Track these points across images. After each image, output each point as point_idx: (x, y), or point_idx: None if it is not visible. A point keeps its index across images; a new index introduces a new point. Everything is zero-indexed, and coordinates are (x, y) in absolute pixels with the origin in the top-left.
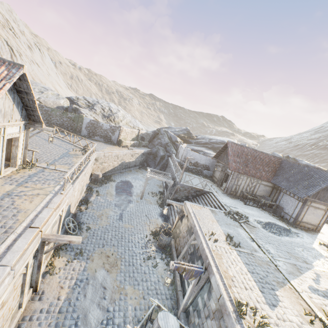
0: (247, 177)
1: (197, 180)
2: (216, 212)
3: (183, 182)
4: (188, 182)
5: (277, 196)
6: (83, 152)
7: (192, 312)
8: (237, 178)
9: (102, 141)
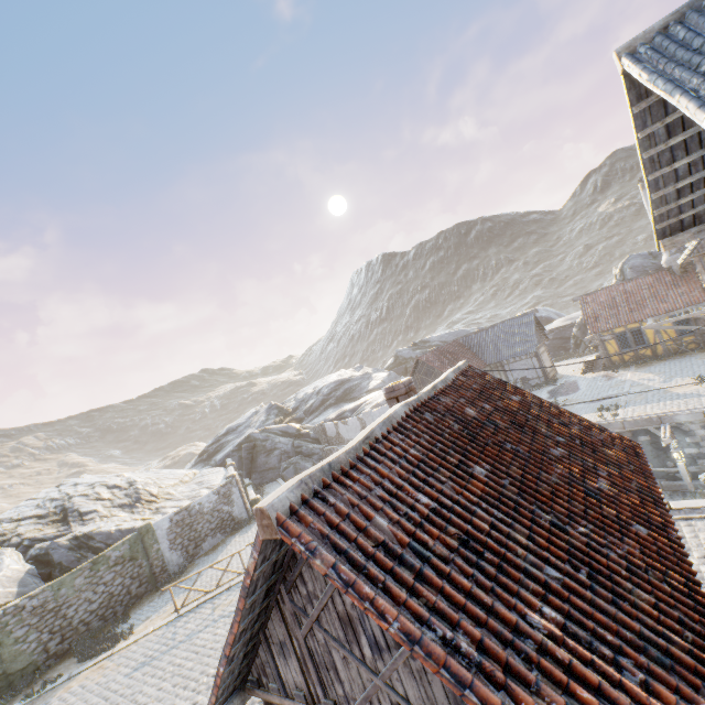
0: None
1: None
2: None
3: None
4: None
5: (504, 374)
6: None
7: (696, 466)
8: None
9: (221, 540)
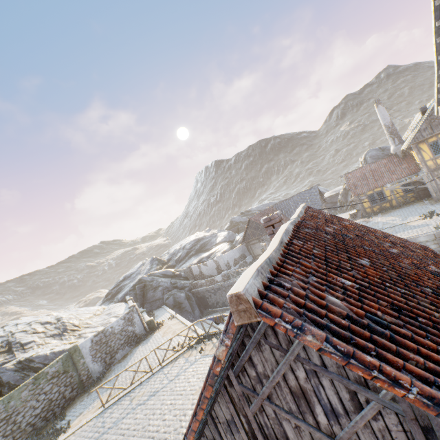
0: None
1: None
2: None
3: None
4: None
5: None
6: (205, 343)
7: None
8: None
9: (128, 351)
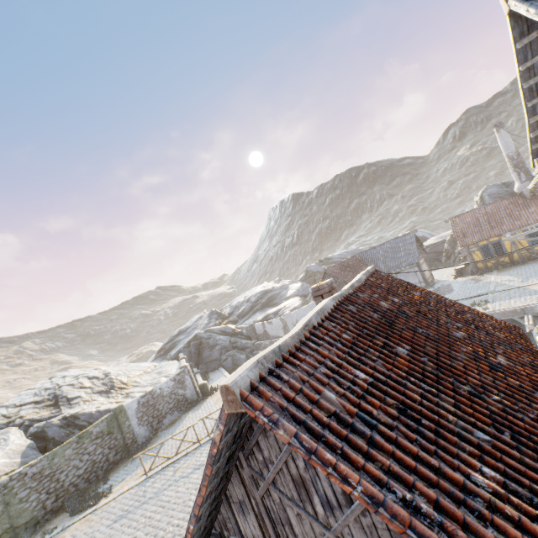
0: None
1: None
2: None
3: None
4: None
5: None
6: None
7: None
8: None
9: (177, 416)
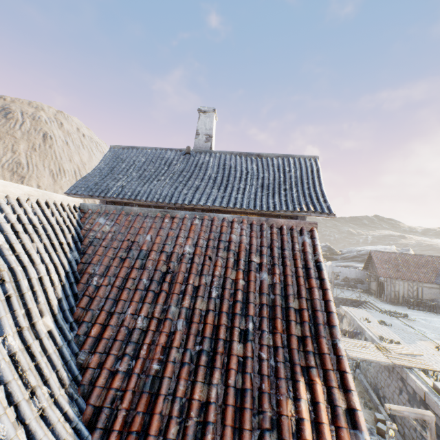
0: (403, 281)
1: (351, 294)
2: (372, 312)
3: (335, 295)
4: (341, 295)
5: None
6: None
7: (362, 363)
8: (392, 283)
9: None
